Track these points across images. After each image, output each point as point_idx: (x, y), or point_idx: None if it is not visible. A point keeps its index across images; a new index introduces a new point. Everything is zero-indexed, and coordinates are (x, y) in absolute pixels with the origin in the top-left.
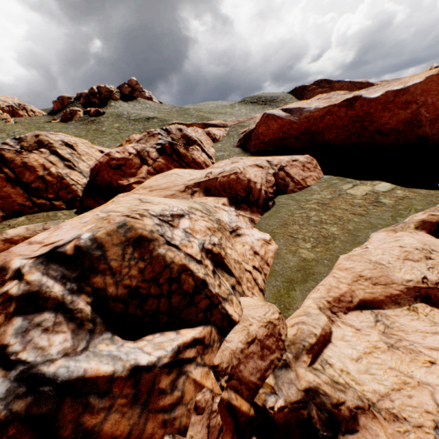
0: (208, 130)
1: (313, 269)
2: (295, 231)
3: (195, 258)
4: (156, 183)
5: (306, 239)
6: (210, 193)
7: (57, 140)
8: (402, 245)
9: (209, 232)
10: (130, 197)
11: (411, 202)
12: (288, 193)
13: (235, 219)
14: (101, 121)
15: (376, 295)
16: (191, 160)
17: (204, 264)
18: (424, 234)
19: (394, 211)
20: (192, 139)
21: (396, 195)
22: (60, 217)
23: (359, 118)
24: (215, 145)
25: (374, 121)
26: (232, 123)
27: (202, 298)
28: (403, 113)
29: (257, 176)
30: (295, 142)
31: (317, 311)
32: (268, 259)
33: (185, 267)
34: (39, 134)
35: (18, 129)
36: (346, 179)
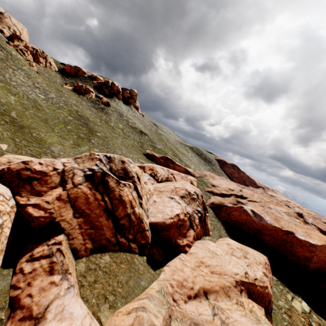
0: (192, 180)
1: None
2: None
3: None
4: (210, 262)
5: None
6: (250, 295)
7: (135, 172)
8: None
9: None
10: None
11: None
12: None
13: None
14: (108, 112)
15: None
16: (207, 227)
17: None
18: None
19: None
20: (206, 206)
21: (315, 320)
22: (139, 267)
23: (286, 240)
24: None
25: (292, 247)
26: (197, 174)
27: None
28: (307, 253)
29: (268, 286)
30: (246, 228)
31: None
32: None
33: None
34: (124, 161)
35: (41, 81)
36: (285, 287)
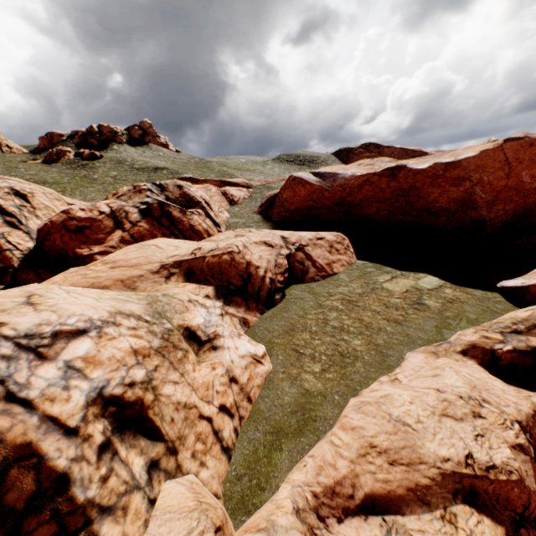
0: (224, 189)
1: (316, 410)
2: (304, 342)
3: (63, 425)
4: (124, 257)
5: (316, 356)
6: (193, 277)
7: (3, 186)
8: (441, 388)
9: (132, 359)
10: (21, 290)
11: (462, 306)
12: (307, 282)
13: (216, 320)
14: (95, 166)
15: (392, 485)
16: (187, 227)
17: (84, 434)
18: (475, 365)
19: (440, 319)
20: (194, 200)
21: (445, 296)
22: None
23: (403, 191)
24: (231, 209)
25: (421, 196)
26: (259, 183)
27: (41, 522)
28: (455, 191)
29: (263, 258)
30: (328, 213)
31: (290, 521)
32: (252, 390)
33: (29, 448)
34: None
35: None
36: (384, 267)
